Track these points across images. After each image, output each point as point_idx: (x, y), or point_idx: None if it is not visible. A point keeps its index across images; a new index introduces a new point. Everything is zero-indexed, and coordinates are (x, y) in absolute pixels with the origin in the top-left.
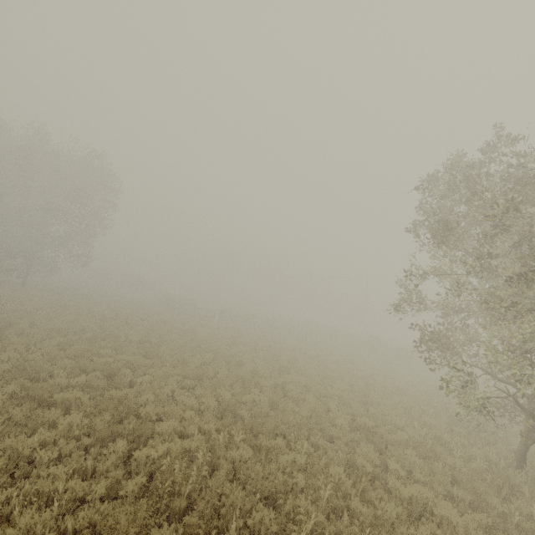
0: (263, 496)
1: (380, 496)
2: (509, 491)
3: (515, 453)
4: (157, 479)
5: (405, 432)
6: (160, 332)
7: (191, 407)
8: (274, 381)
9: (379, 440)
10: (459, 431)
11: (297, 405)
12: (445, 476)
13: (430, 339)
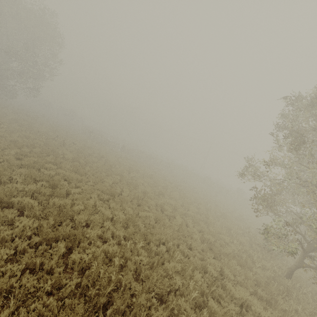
0: (156, 292)
1: (221, 293)
2: (286, 294)
3: (288, 269)
4: (87, 275)
5: (230, 247)
6: (86, 154)
7: (107, 216)
8: (156, 201)
9: (217, 251)
10: (256, 248)
11: (168, 219)
12: (253, 279)
13: (260, 199)
